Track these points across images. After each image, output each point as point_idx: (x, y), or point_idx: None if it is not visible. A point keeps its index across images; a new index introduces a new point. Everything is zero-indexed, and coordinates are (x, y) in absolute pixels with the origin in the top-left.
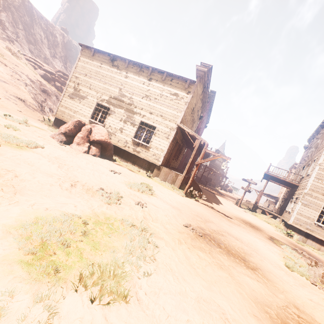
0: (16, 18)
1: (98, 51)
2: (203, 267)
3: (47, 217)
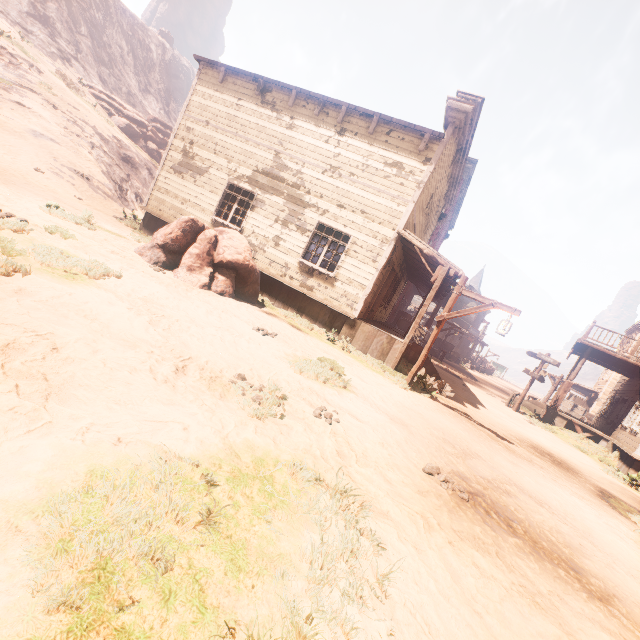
0: (76, 13)
1: (234, 71)
2: (498, 605)
3: (117, 467)
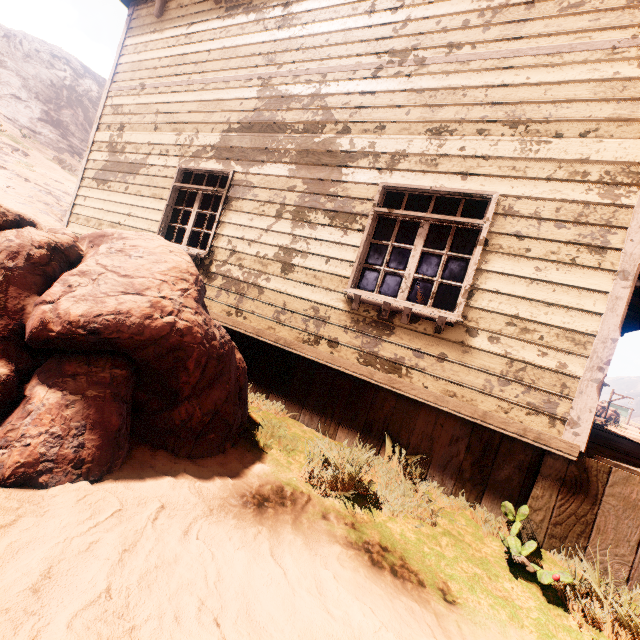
0: (93, 117)
1: None
2: None
3: None
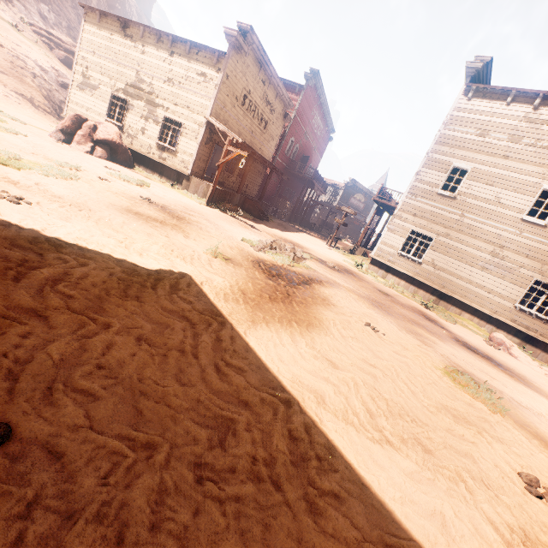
0: None
1: (106, 14)
2: (110, 196)
3: None
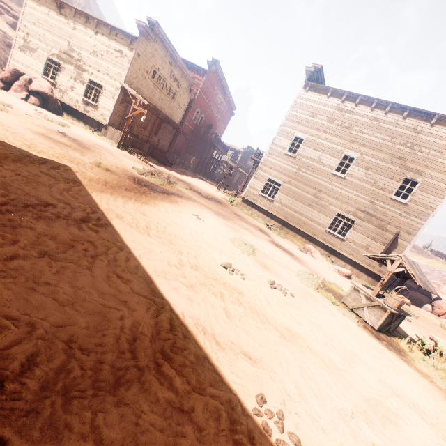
0: None
1: None
2: (31, 125)
3: None
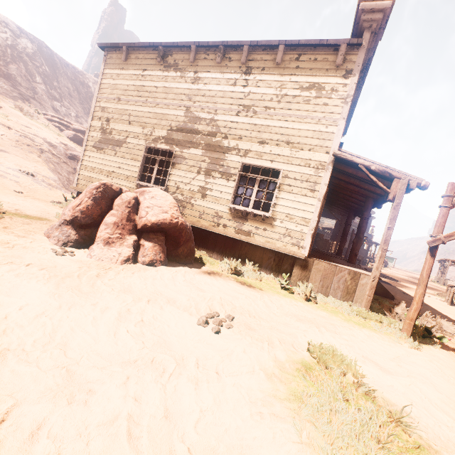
0: (32, 69)
1: (135, 47)
2: None
3: None
